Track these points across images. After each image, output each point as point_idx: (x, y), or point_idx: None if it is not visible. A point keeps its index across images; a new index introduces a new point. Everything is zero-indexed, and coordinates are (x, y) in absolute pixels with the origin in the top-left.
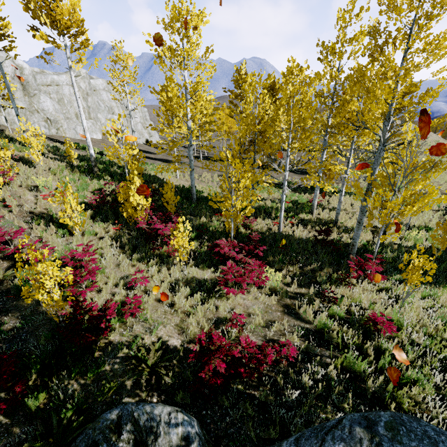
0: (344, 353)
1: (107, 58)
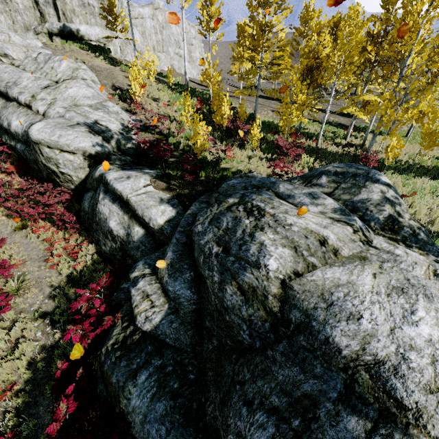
0: None
1: None
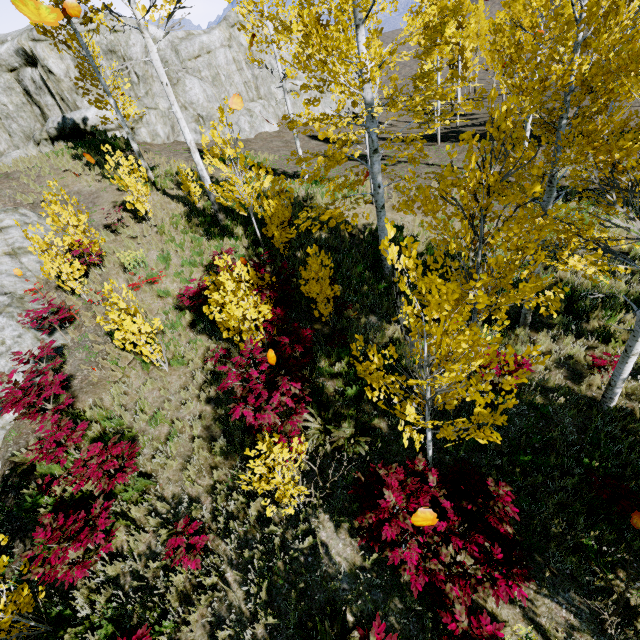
0: None
1: None
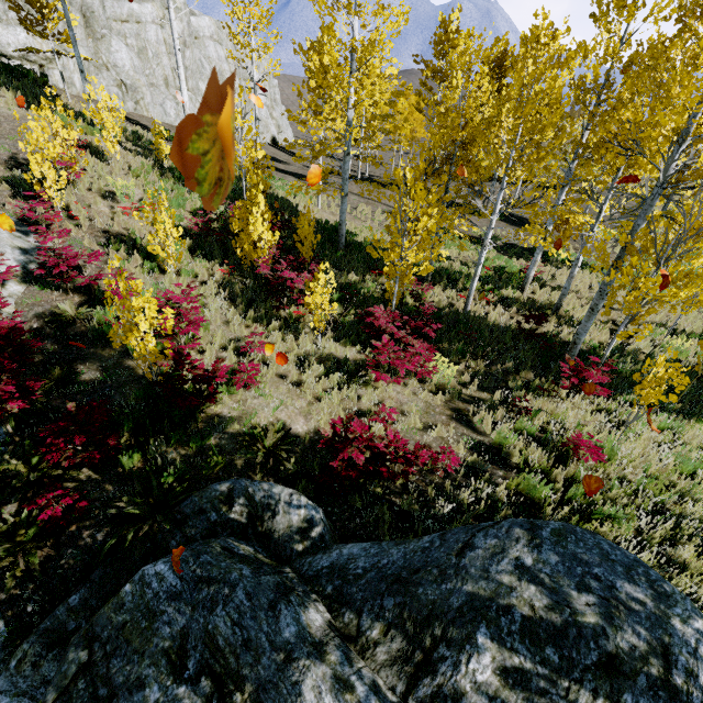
0: (524, 476)
1: None
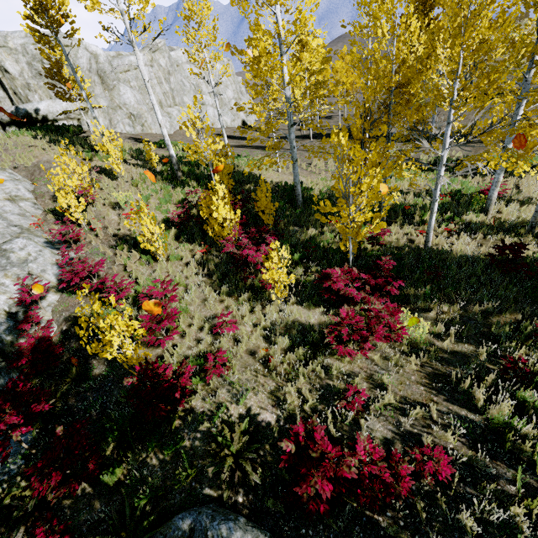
0: None
1: (178, 15)
